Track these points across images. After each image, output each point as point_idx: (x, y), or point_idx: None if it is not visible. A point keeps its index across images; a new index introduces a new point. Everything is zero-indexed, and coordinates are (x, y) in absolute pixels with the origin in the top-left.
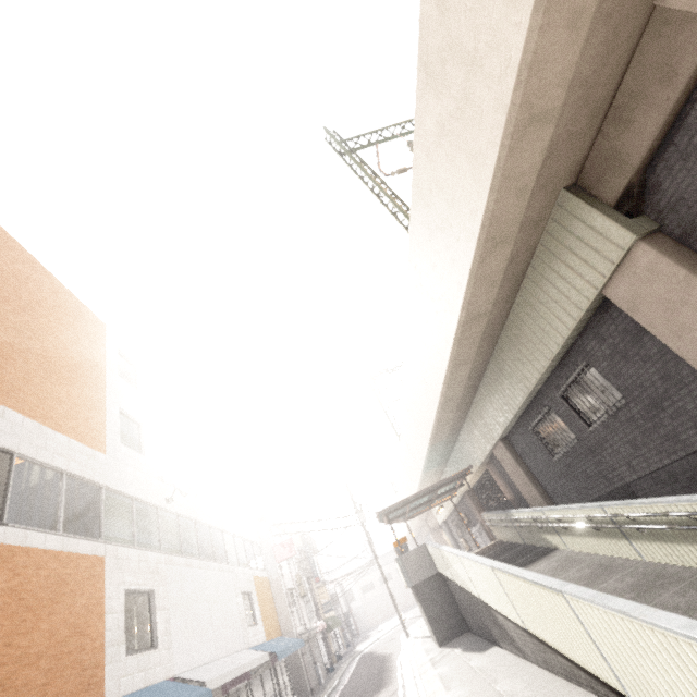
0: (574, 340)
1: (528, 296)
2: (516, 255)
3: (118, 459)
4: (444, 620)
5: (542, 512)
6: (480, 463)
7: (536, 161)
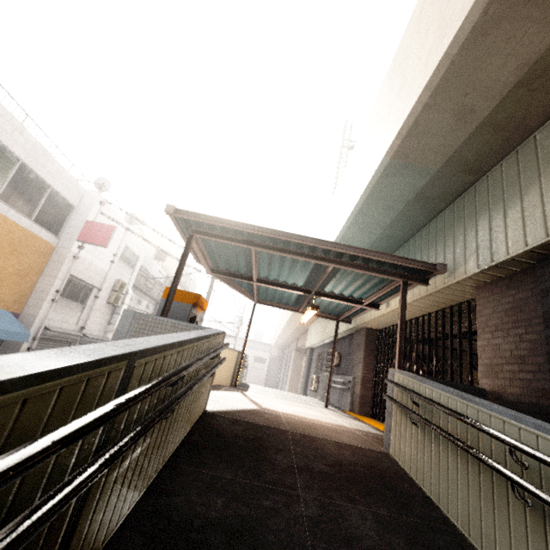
0: None
1: None
2: None
3: None
4: None
5: None
6: (490, 263)
7: None
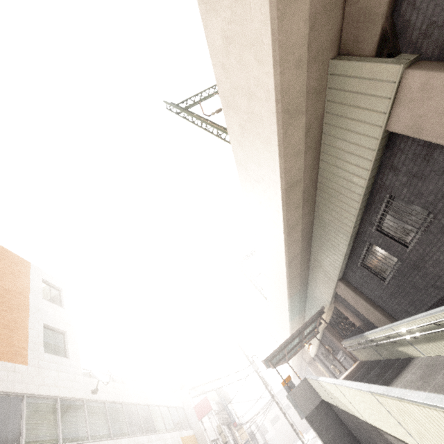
0: (373, 180)
1: (328, 158)
2: (310, 125)
3: (41, 366)
4: (339, 442)
5: (392, 328)
6: (329, 302)
7: (303, 33)
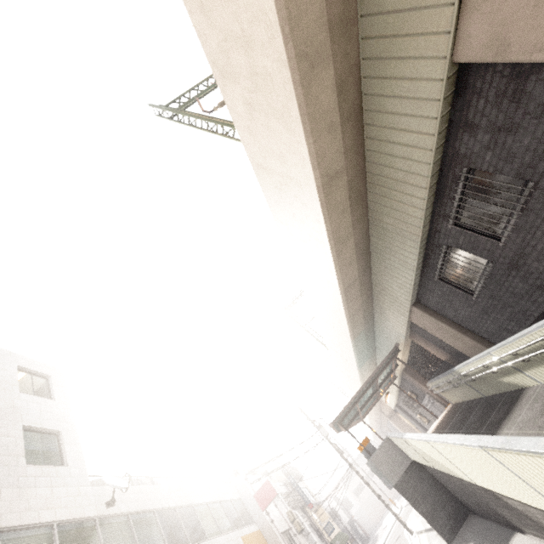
0: (442, 152)
1: (375, 132)
2: (342, 80)
3: (23, 484)
4: (440, 510)
5: (491, 354)
6: (404, 337)
7: None
